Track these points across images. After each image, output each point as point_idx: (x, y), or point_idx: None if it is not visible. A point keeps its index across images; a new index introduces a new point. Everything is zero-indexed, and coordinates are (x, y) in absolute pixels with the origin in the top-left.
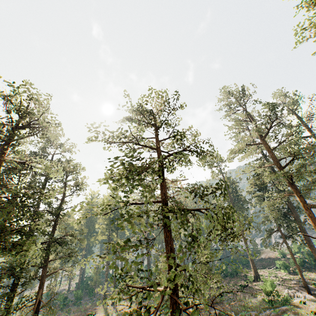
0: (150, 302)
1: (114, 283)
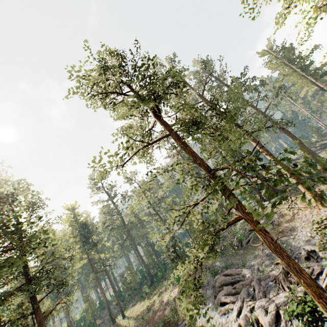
0: (160, 288)
1: (116, 297)
